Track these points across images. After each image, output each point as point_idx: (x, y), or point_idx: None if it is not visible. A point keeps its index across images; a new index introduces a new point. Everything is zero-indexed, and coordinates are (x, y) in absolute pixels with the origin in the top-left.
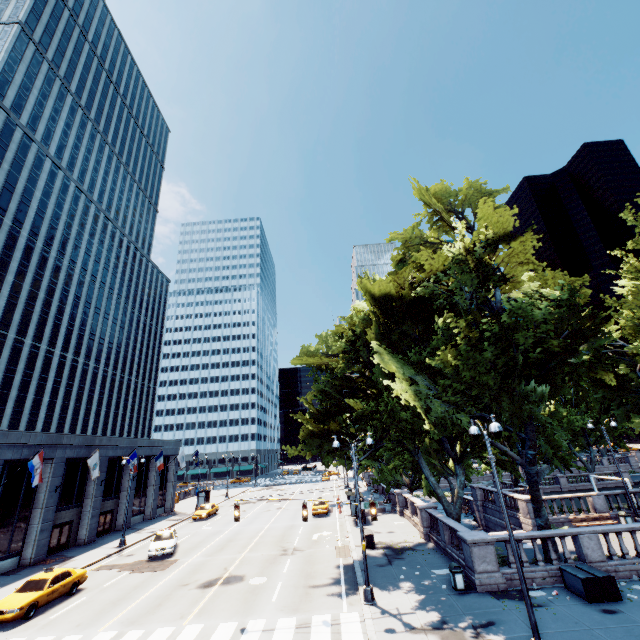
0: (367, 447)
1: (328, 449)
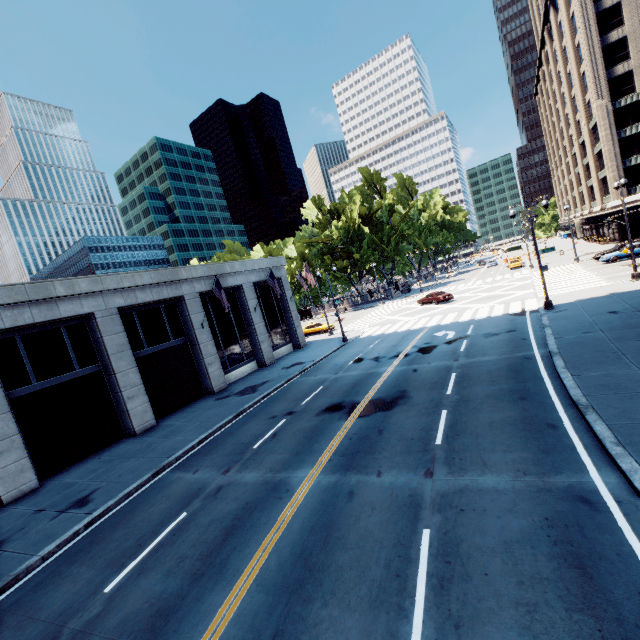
0: None
1: (343, 275)
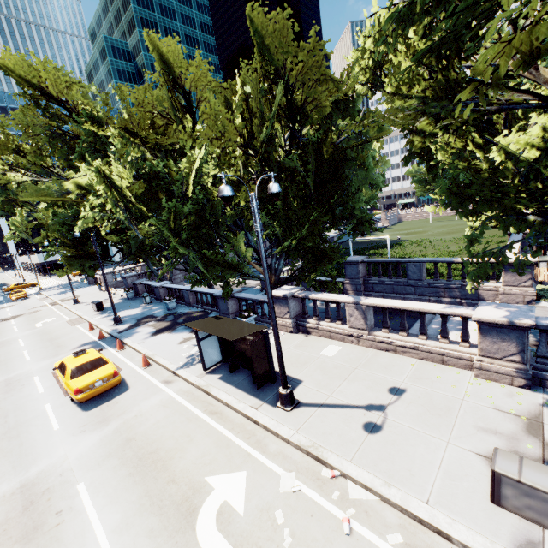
0: (189, 221)
1: None
